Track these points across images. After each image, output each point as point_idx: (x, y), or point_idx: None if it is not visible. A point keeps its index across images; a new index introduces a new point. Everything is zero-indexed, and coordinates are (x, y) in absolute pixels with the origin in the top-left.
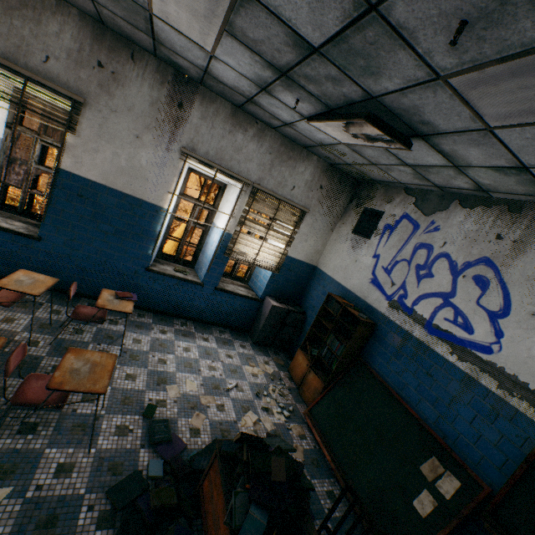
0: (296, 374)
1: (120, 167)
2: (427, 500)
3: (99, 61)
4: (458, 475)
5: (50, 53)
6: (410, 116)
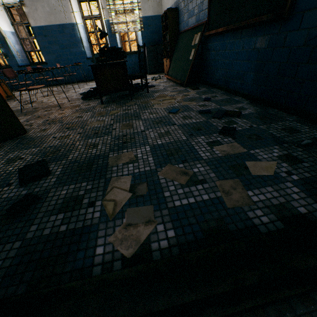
0: (165, 70)
1: (48, 12)
2: (192, 52)
3: None
4: (200, 31)
5: None
6: None
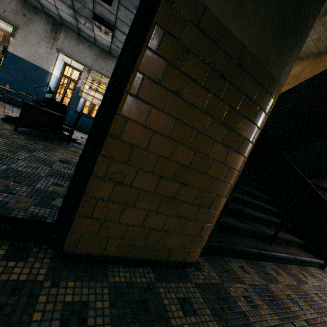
0: None
1: (32, 53)
2: None
3: (24, 14)
4: None
5: (6, 10)
6: (105, 18)
